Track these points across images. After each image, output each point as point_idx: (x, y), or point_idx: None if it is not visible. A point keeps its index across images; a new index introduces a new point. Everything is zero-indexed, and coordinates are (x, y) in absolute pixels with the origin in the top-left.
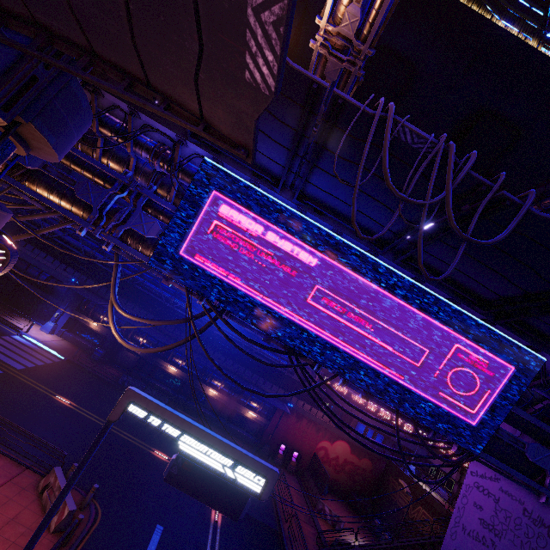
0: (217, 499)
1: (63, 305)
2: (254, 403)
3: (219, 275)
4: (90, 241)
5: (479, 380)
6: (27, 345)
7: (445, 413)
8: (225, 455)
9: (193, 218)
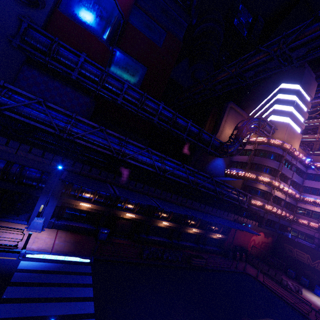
0: None
1: (42, 194)
2: (218, 228)
3: None
4: (53, 112)
5: None
6: (46, 268)
7: None
8: None
9: None
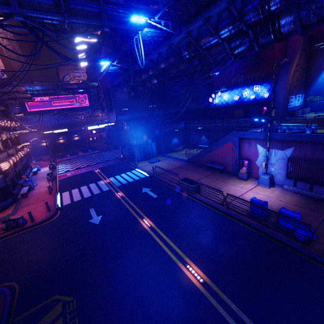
0: (64, 134)
1: None
2: (75, 135)
3: (36, 110)
4: None
5: (85, 99)
6: None
7: (85, 106)
8: (60, 130)
9: (24, 105)
